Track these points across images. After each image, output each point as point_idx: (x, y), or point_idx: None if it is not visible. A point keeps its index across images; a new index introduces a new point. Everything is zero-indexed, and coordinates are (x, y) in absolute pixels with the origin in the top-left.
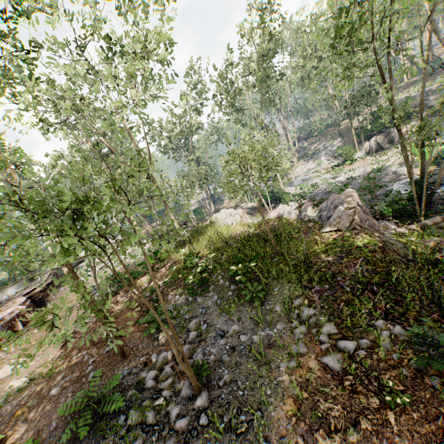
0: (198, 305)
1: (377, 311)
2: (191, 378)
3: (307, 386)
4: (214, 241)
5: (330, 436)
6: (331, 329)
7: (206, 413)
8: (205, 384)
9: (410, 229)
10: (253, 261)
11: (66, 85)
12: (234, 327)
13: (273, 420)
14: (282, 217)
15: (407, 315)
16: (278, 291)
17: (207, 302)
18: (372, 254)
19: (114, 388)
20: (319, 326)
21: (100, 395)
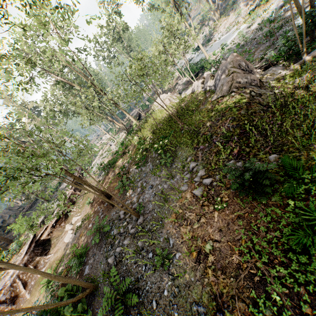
0: (143, 172)
1: (233, 154)
2: (130, 213)
3: (183, 206)
4: (150, 126)
5: (186, 227)
6: (202, 173)
7: (141, 225)
8: (142, 213)
9: (286, 72)
10: (166, 138)
11: (14, 54)
12: (156, 182)
13: (165, 224)
14: (194, 92)
15: (250, 153)
16: (180, 154)
17: (147, 169)
18: (238, 112)
19: (110, 220)
20: (197, 172)
21: (100, 226)
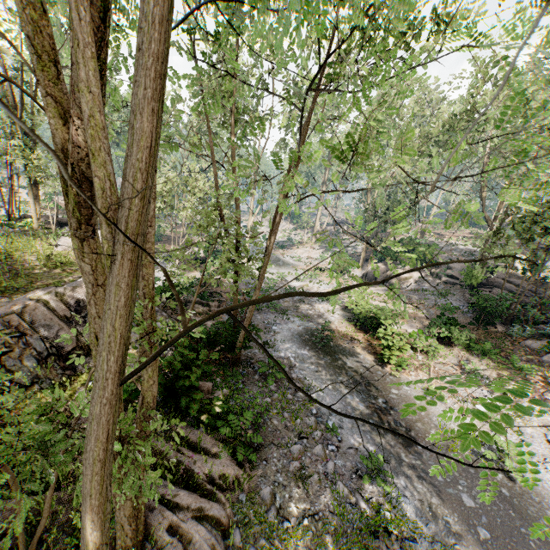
0: None
1: None
2: None
3: None
4: None
5: None
6: None
7: None
8: None
9: None
10: None
11: None
12: None
13: None
14: None
15: None
16: None
17: None
18: None
19: None
20: None
21: None
